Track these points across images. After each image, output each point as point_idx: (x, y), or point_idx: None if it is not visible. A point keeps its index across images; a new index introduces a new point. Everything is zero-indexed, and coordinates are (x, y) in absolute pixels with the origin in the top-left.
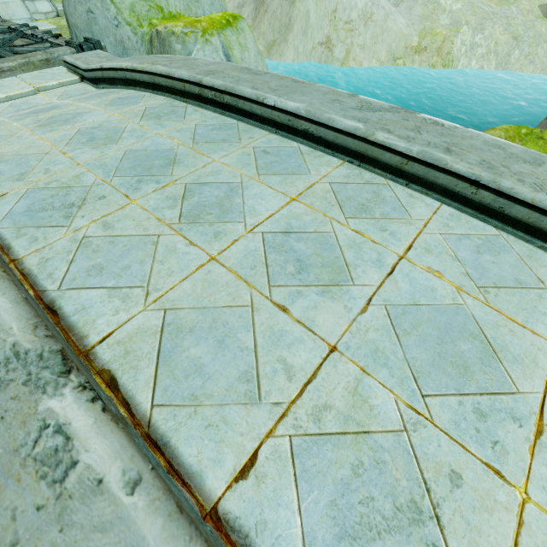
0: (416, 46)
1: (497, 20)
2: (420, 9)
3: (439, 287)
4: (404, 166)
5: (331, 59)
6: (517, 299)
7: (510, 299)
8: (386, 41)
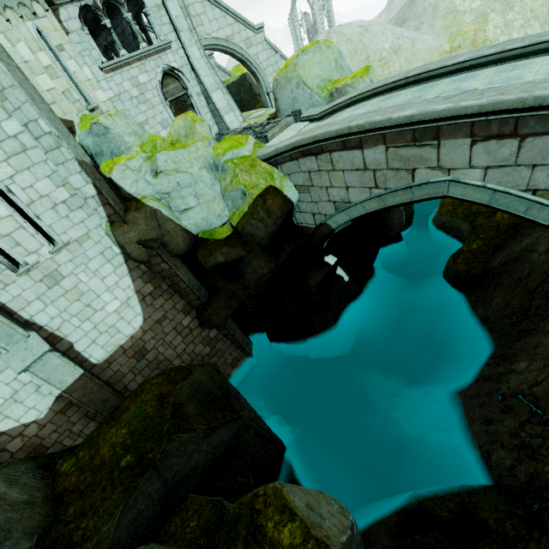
0: (449, 49)
1: None
2: (441, 22)
3: None
4: (523, 51)
5: None
6: None
7: None
8: (420, 58)
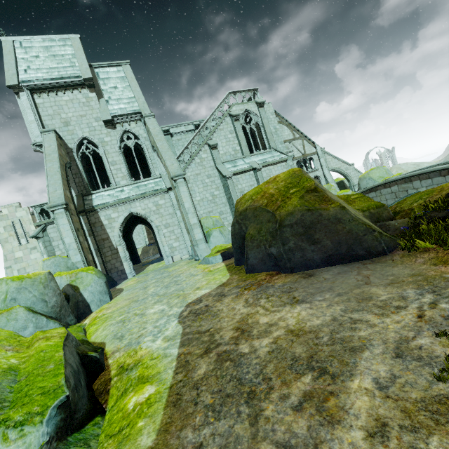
0: None
1: None
2: None
3: None
4: (443, 164)
5: None
6: None
7: None
8: None
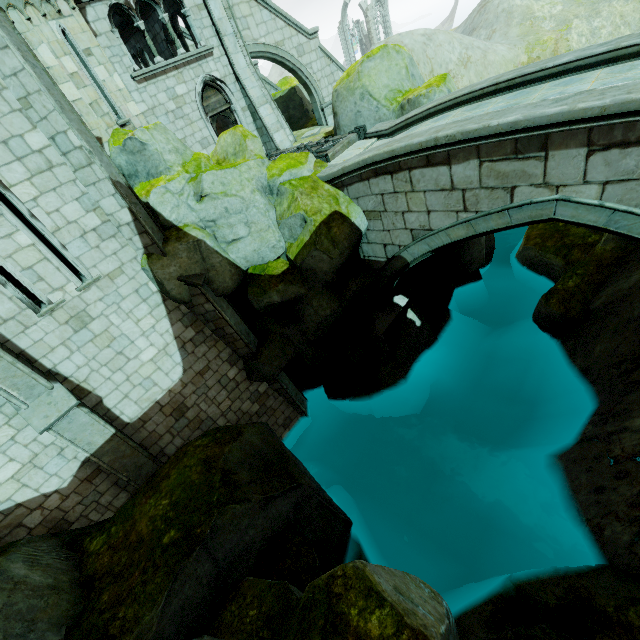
0: (527, 61)
1: None
2: (517, 30)
3: None
4: None
5: None
6: None
7: None
8: (492, 71)
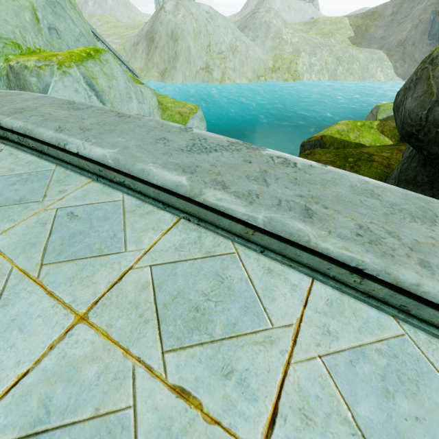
0: (272, 67)
1: (323, 48)
2: (271, 42)
3: None
4: (251, 236)
5: (211, 79)
6: None
7: None
8: (250, 65)
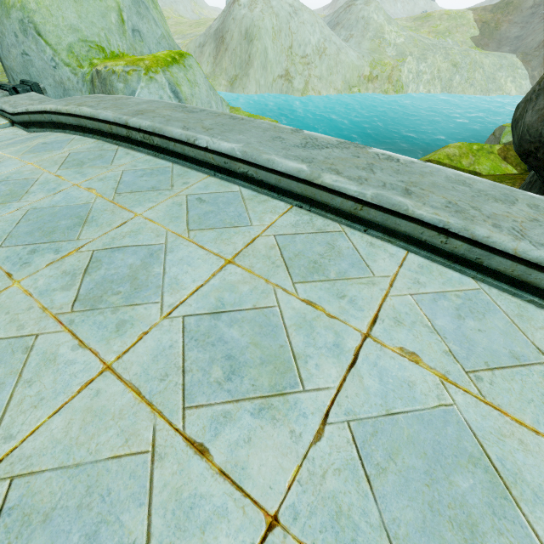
0: (368, 75)
1: (437, 51)
2: (368, 44)
3: (418, 379)
4: (359, 211)
5: (291, 90)
6: (518, 385)
7: (510, 386)
8: (341, 72)
